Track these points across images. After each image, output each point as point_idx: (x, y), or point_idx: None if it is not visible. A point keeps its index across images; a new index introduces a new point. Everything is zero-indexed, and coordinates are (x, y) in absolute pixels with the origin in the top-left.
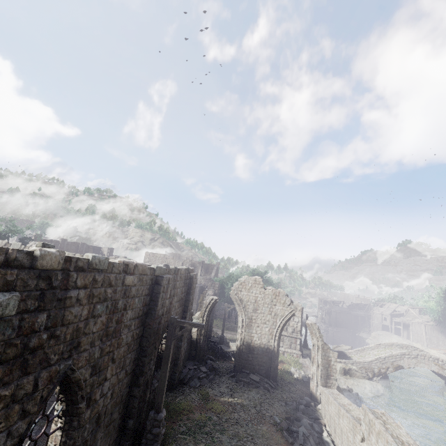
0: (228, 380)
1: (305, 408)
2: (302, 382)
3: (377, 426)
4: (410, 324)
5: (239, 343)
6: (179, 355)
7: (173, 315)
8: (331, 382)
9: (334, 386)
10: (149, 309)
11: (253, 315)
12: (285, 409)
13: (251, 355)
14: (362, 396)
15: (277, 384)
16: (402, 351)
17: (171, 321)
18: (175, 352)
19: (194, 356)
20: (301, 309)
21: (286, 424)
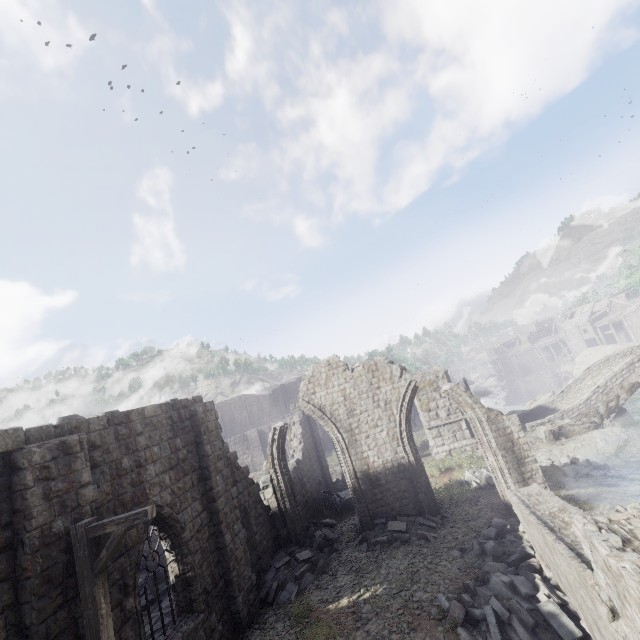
0: (353, 554)
1: (497, 545)
2: (488, 490)
3: (629, 582)
4: (623, 320)
5: (350, 480)
6: (228, 562)
7: (161, 501)
8: (529, 468)
9: (538, 473)
10: (15, 535)
11: (351, 422)
12: (461, 564)
13: (379, 490)
14: (597, 460)
15: (443, 516)
16: (627, 360)
17: (76, 536)
18: (218, 561)
19: (286, 538)
20: (444, 375)
21: (459, 607)
